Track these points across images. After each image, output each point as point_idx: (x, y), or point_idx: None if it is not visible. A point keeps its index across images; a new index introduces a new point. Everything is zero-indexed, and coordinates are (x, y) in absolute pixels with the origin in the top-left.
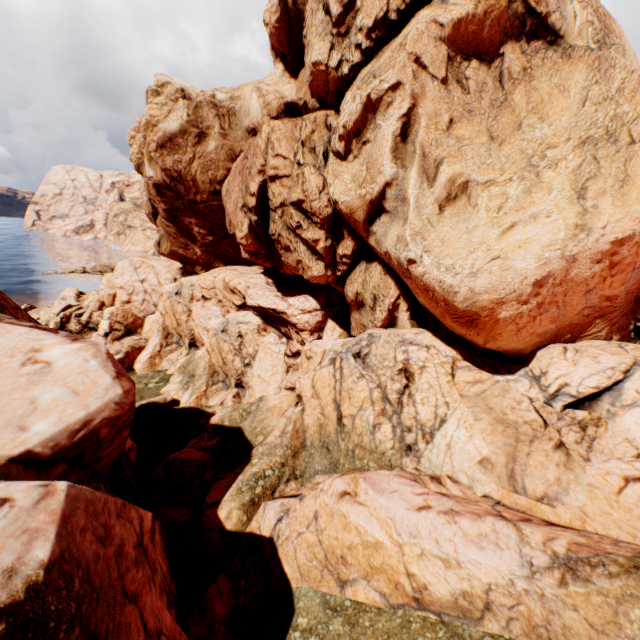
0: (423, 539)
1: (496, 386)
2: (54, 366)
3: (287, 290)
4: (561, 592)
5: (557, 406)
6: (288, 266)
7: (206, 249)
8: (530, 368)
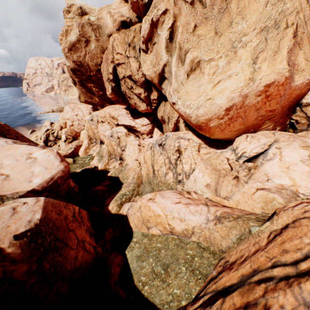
0: (174, 213)
1: (215, 155)
2: (37, 159)
3: (135, 116)
4: (214, 227)
5: (240, 161)
6: (133, 105)
7: (100, 98)
8: (232, 146)
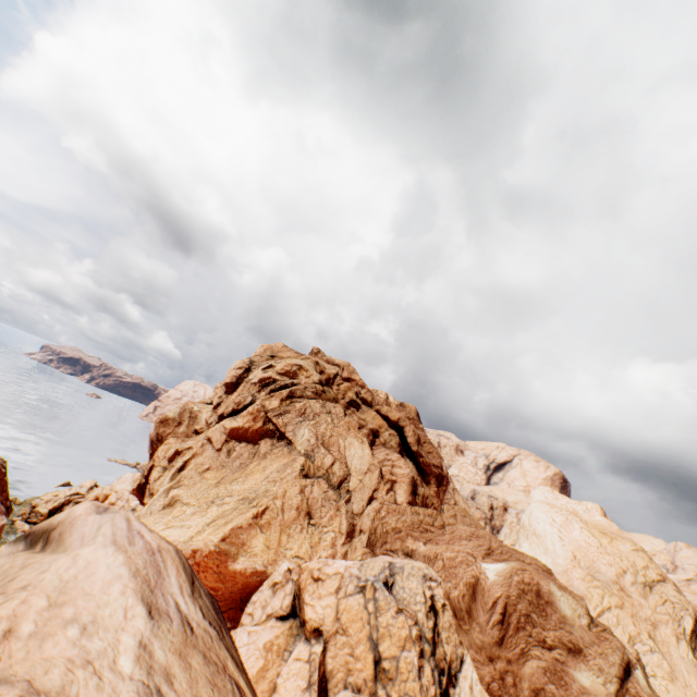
0: None
1: None
2: None
3: None
4: None
5: None
6: None
7: None
8: None
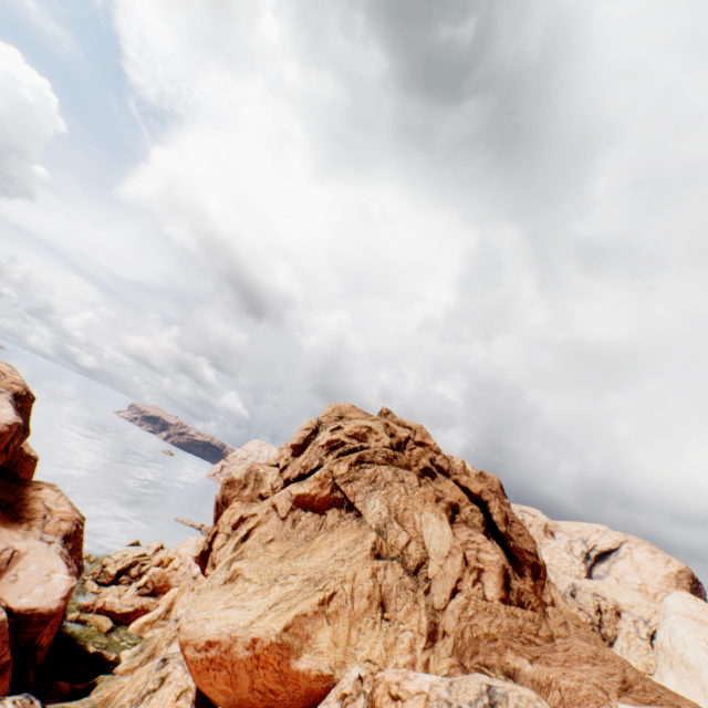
0: None
1: None
2: (52, 580)
3: None
4: None
5: None
6: None
7: None
8: None
